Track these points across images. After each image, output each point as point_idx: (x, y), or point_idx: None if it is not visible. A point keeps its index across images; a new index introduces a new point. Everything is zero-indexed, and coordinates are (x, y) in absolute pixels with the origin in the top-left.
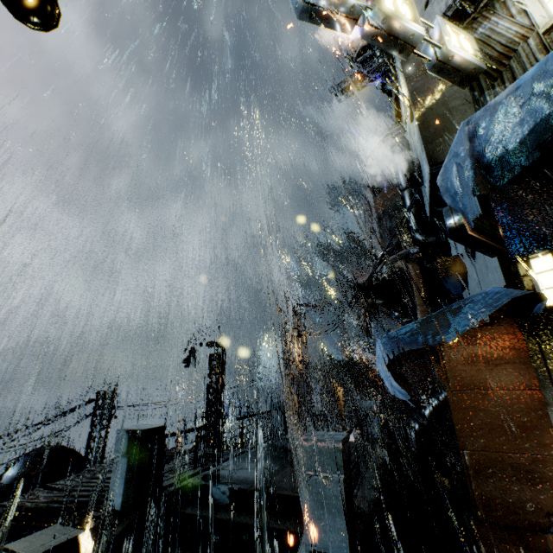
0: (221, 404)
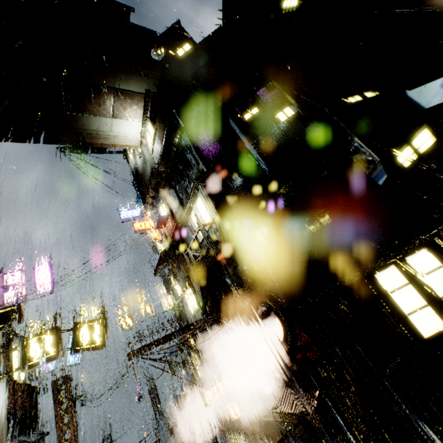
0: (162, 412)
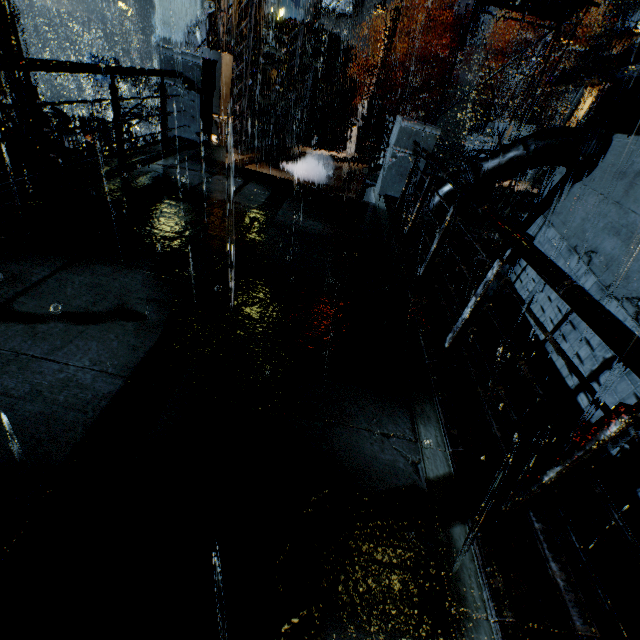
0: (1, 9)
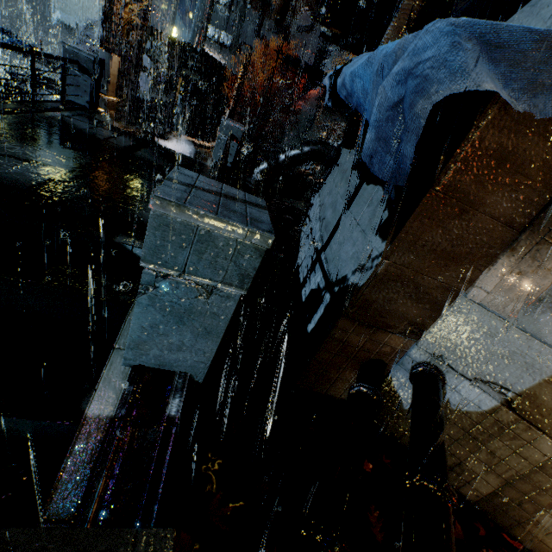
0: None
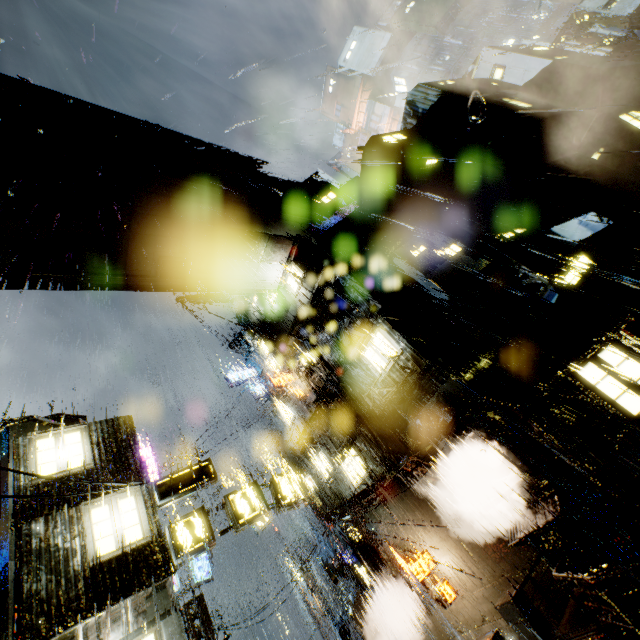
0: None
